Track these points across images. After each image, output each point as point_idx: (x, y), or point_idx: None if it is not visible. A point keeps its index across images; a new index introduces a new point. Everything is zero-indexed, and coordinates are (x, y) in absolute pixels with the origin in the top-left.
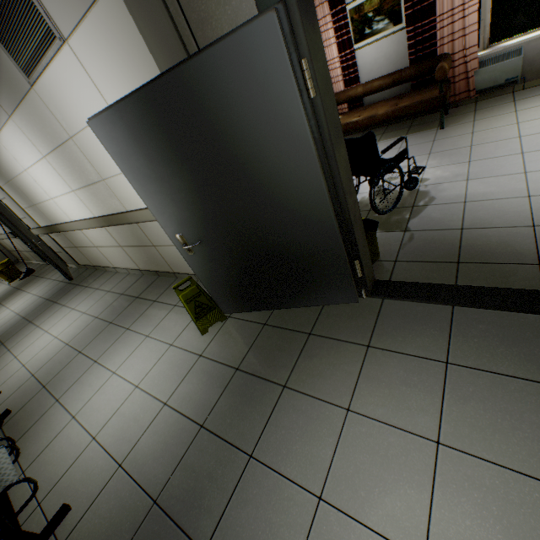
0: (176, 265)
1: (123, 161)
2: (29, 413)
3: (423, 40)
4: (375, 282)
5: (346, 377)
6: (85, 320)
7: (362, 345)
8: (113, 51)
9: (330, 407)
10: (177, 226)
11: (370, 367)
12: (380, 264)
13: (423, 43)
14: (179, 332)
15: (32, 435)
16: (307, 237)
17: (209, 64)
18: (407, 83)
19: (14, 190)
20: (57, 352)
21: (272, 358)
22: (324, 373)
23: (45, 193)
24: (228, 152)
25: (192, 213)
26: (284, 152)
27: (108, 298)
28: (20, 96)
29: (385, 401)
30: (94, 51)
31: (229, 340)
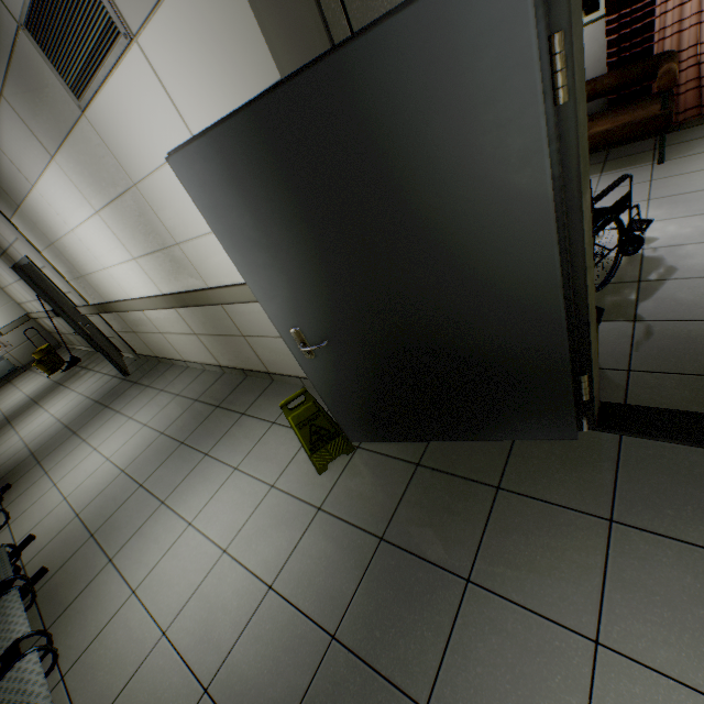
0: (274, 363)
1: (218, 219)
2: (71, 575)
3: (631, 34)
4: (600, 405)
5: (580, 576)
6: (147, 436)
7: (598, 517)
8: (205, 49)
9: (560, 631)
10: (293, 317)
11: (623, 561)
12: (601, 374)
13: (631, 38)
14: (282, 465)
15: (75, 615)
16: (508, 338)
17: (381, 50)
18: (600, 99)
19: (57, 256)
20: (110, 482)
21: (438, 525)
22: (536, 563)
23: (97, 261)
24: (392, 202)
25: (320, 298)
26: (494, 200)
27: (177, 405)
28: (67, 127)
29: (668, 634)
30: (177, 50)
31: (362, 486)
